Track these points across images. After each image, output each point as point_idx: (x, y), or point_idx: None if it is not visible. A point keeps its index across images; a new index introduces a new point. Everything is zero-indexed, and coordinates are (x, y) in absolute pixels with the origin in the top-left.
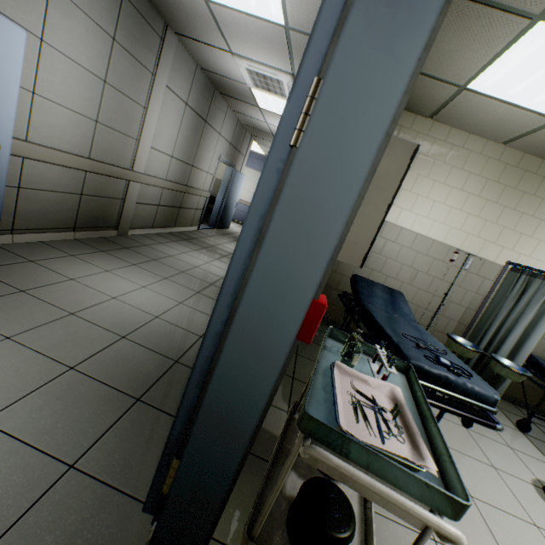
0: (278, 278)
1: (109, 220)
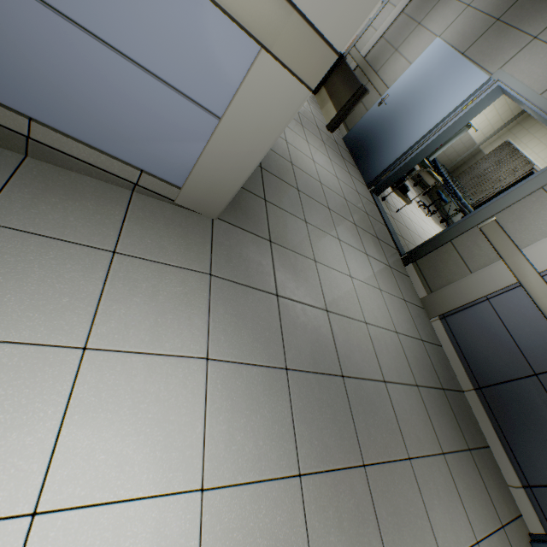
0: (442, 137)
1: None
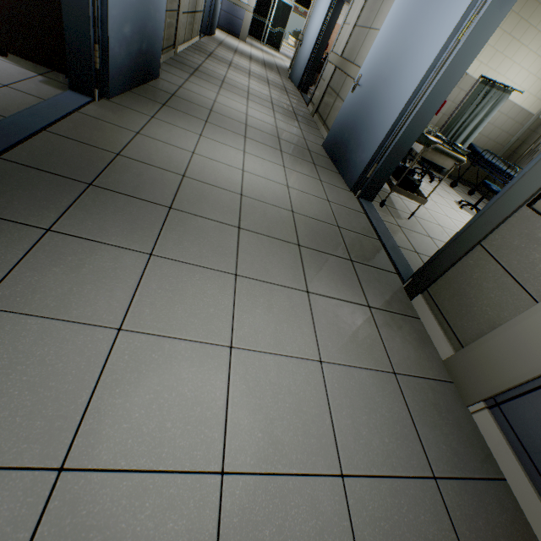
0: (439, 91)
1: (172, 39)
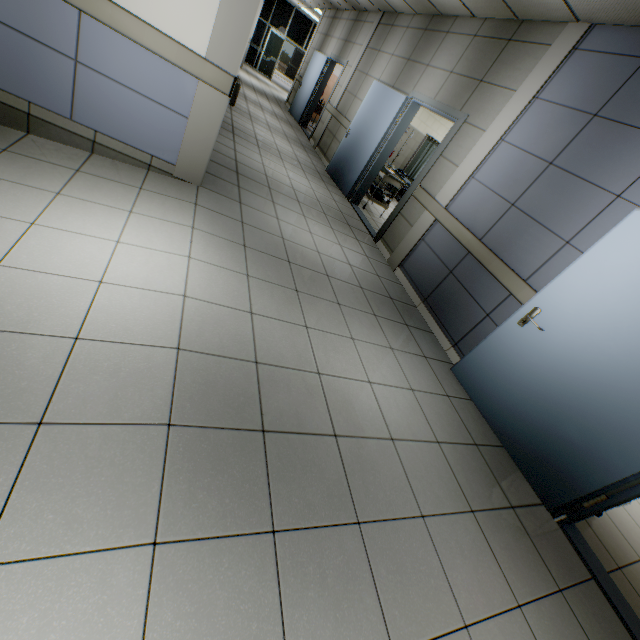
0: (389, 146)
1: None
